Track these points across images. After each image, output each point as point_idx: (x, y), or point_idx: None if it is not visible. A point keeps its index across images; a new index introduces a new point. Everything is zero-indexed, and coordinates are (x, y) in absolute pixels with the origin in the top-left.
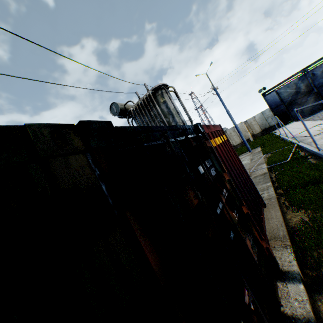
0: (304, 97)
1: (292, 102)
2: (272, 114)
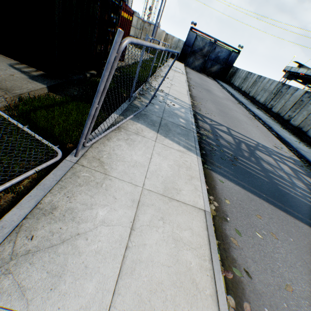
0: (201, 57)
1: (195, 53)
2: (181, 48)
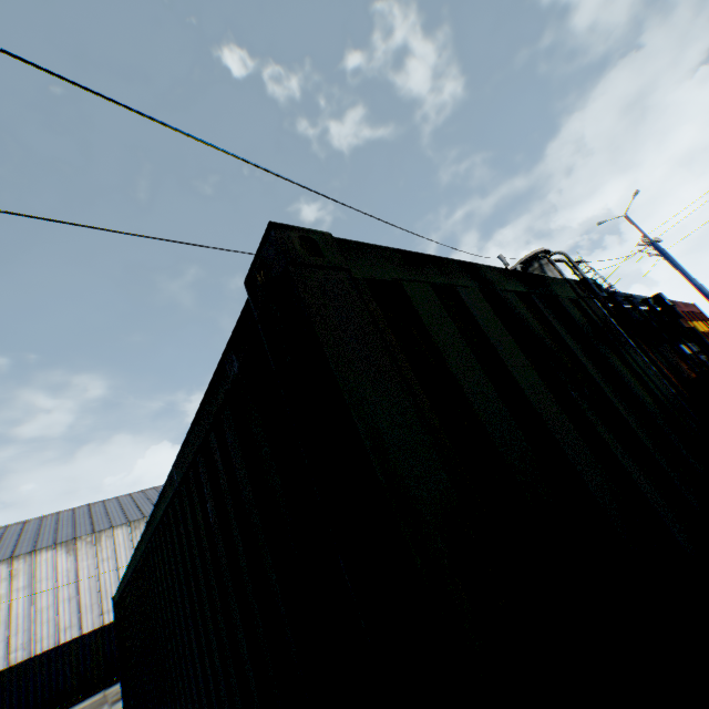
0: None
1: None
2: None
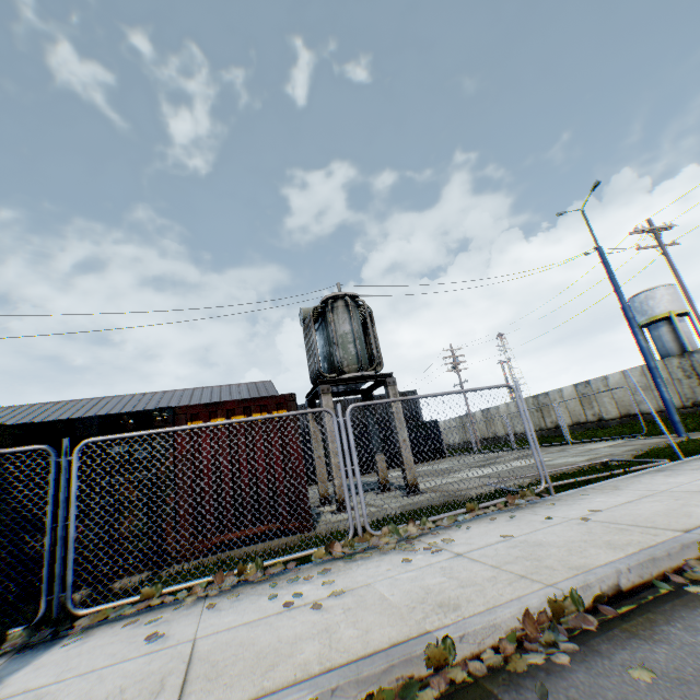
0: None
1: None
2: None
